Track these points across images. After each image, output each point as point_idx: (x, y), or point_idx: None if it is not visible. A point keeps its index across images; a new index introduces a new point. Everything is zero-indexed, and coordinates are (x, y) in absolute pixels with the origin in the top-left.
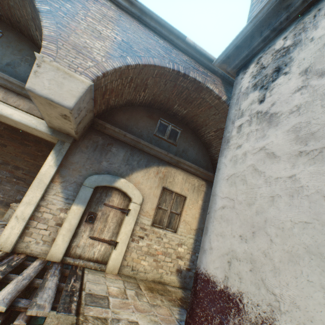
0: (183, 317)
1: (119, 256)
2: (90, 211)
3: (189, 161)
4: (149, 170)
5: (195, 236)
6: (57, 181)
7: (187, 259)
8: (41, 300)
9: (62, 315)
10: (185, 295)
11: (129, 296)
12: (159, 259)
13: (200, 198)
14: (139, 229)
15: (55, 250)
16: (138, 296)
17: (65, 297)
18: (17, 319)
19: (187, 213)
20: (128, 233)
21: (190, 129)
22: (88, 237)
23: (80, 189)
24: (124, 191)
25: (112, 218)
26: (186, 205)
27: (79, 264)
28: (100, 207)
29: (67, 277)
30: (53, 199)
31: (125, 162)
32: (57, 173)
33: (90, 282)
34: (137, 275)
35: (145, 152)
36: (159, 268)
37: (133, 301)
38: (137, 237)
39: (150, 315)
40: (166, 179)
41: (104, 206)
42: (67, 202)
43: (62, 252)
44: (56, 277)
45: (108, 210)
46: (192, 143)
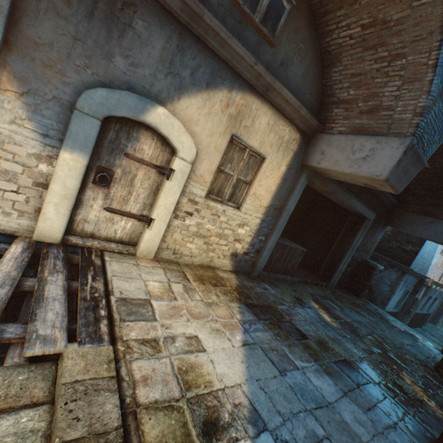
0: (245, 317)
1: (155, 237)
2: (100, 166)
3: (286, 89)
4: (212, 96)
5: (263, 216)
6: (8, 90)
7: (246, 243)
8: (45, 328)
9: (89, 349)
10: (239, 283)
11: (177, 294)
12: (211, 242)
13: (285, 162)
14: (186, 202)
15: (46, 227)
16: (188, 293)
17: (85, 313)
18: (9, 358)
19: (260, 184)
20: (169, 207)
21: (309, 8)
22: (101, 209)
23: (72, 119)
24: (164, 135)
25: (143, 181)
26: (262, 171)
27: (94, 247)
28: (118, 160)
29: (80, 272)
30: (13, 133)
31: (165, 68)
32: (1, 67)
33: (118, 278)
34: (181, 259)
35: (209, 48)
36: (210, 252)
37: (185, 303)
38: (183, 214)
39: (209, 321)
40: (240, 121)
41: (125, 159)
42: (48, 144)
43: (60, 231)
44: (61, 275)
45: (135, 167)
46: (303, 47)
